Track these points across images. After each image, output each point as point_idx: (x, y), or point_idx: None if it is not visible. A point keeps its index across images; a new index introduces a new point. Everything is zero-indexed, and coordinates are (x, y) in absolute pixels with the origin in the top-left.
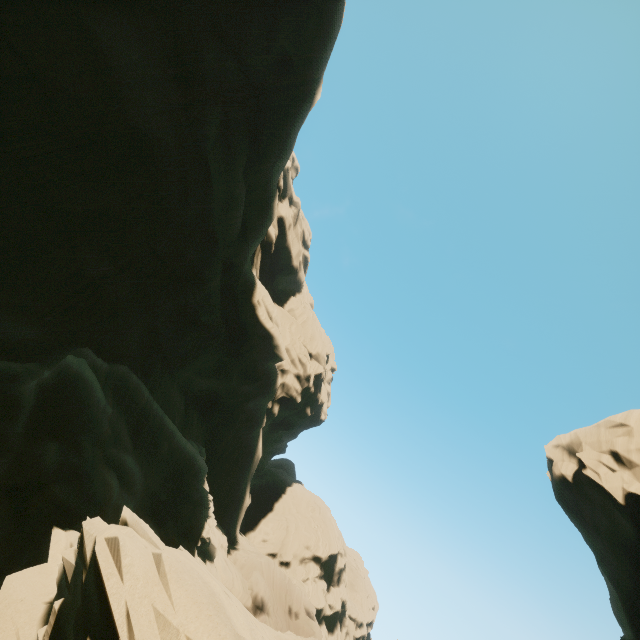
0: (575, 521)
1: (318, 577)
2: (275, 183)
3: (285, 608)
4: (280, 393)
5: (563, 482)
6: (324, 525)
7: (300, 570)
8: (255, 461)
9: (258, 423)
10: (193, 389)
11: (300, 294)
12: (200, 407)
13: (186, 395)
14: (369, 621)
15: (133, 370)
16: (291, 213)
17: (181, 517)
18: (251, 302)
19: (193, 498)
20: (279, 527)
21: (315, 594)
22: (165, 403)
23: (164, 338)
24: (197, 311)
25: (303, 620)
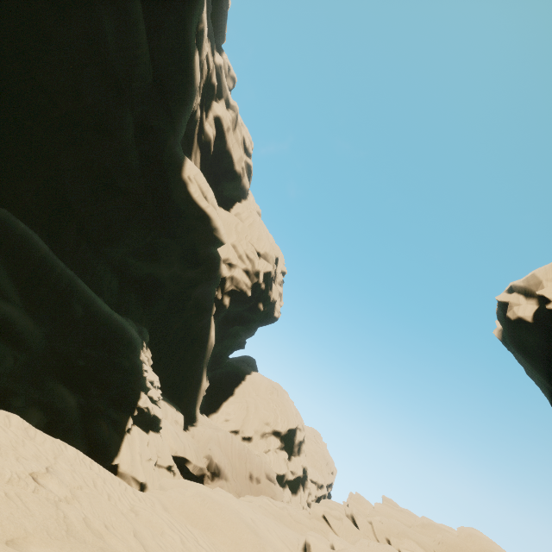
0: (534, 363)
1: (279, 448)
2: (190, 33)
3: (245, 474)
4: (229, 286)
5: (520, 325)
6: (282, 405)
7: (261, 443)
8: (209, 348)
9: (207, 311)
10: (131, 274)
11: (246, 201)
12: (140, 291)
13: (122, 277)
14: (329, 483)
15: (28, 225)
16: (229, 116)
17: (108, 385)
18: (181, 178)
19: (122, 367)
20: (239, 408)
21: (277, 463)
22: (86, 274)
23: (77, 204)
24: (112, 173)
25: (264, 484)
